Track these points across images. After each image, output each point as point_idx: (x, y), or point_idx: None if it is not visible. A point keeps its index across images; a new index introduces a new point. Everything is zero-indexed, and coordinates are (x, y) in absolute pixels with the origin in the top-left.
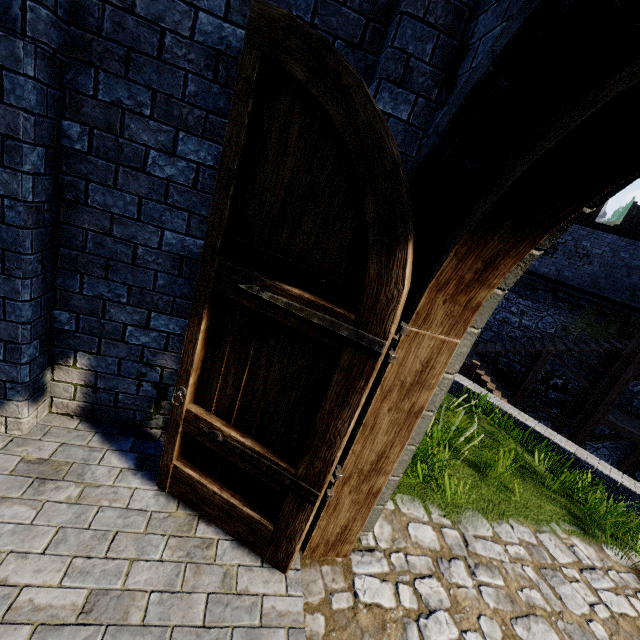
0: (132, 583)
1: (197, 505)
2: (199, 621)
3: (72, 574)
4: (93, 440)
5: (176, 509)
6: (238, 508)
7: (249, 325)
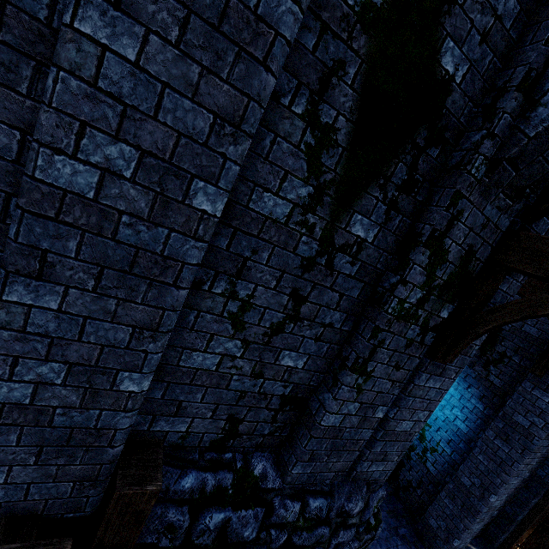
0: None
1: None
2: None
3: None
4: None
5: None
6: None
7: (544, 529)
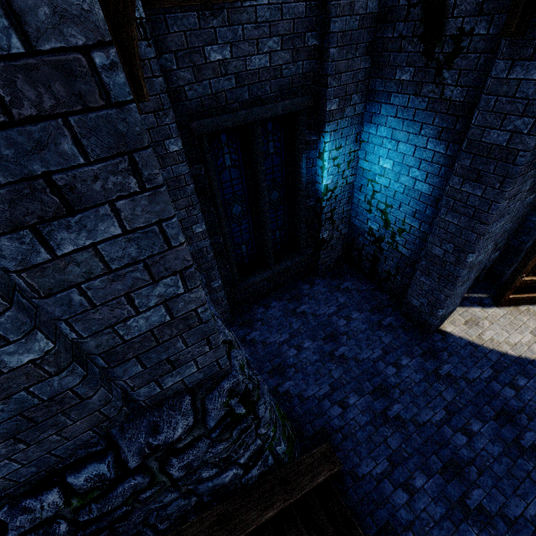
0: (532, 327)
1: (516, 303)
2: None
3: (521, 333)
4: (460, 309)
5: (508, 308)
6: None
7: None
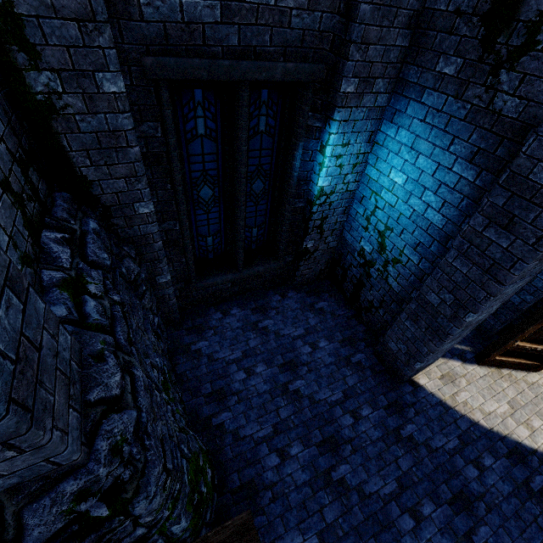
0: (510, 396)
1: (500, 365)
2: (533, 396)
3: (497, 402)
4: (439, 359)
5: (490, 369)
6: (524, 363)
7: None
